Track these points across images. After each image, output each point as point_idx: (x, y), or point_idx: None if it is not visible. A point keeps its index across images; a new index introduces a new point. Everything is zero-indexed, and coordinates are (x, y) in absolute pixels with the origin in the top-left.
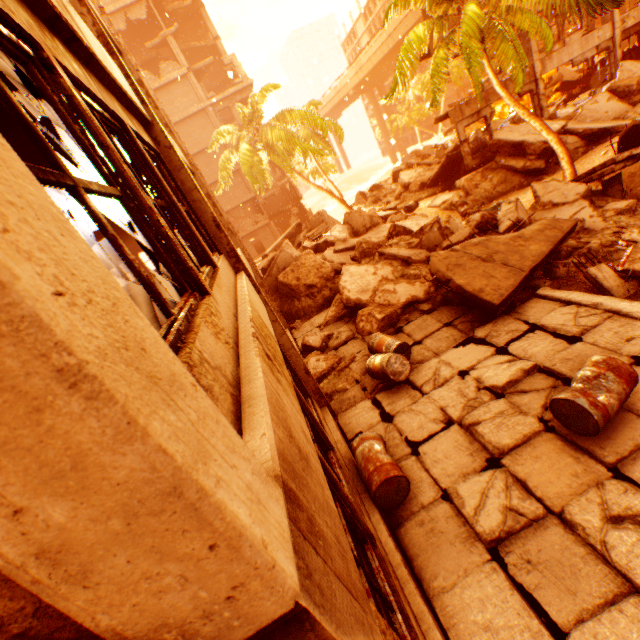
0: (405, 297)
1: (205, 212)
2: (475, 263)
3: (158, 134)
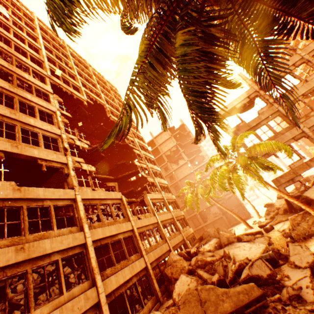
0: None
1: (91, 265)
2: (196, 303)
3: (86, 244)
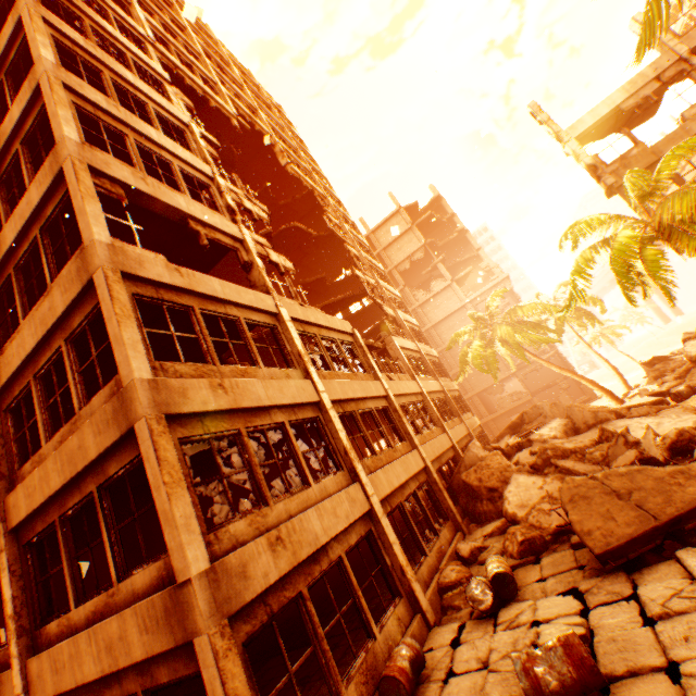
0: (557, 521)
1: (340, 444)
2: (605, 497)
3: (322, 405)
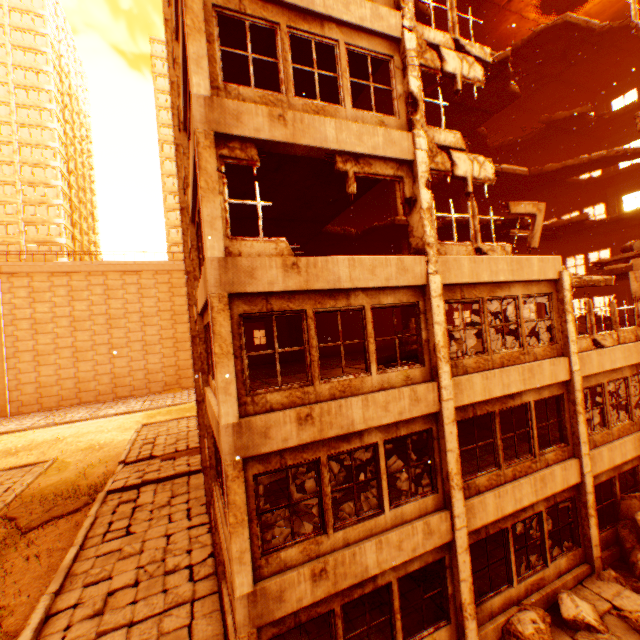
0: None
1: (444, 464)
2: None
3: (439, 416)
